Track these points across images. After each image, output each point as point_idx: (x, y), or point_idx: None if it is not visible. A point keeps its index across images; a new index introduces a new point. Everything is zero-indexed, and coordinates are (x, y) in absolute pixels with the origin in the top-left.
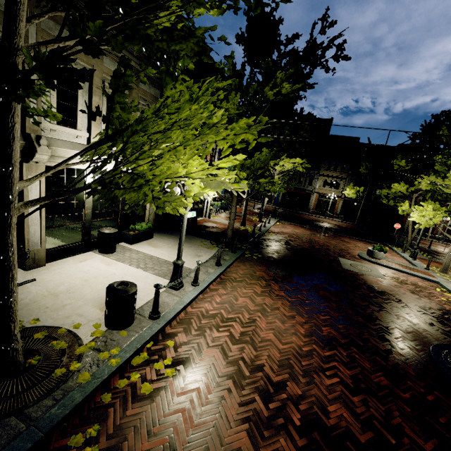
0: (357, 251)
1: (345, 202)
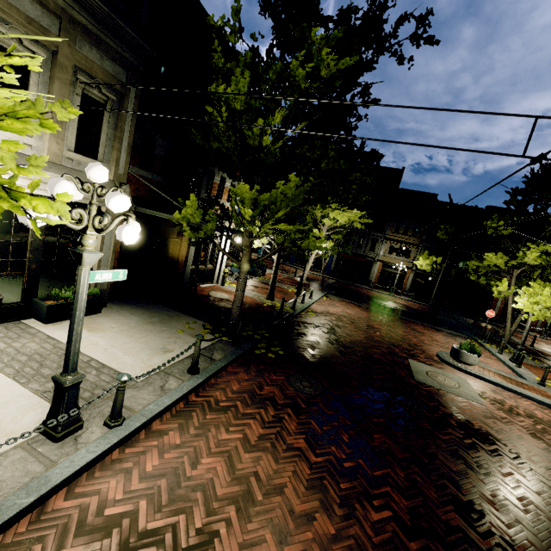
0: (435, 349)
1: (417, 276)
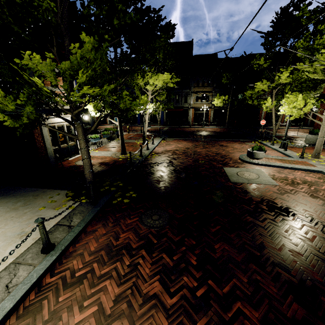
0: (237, 154)
1: (215, 111)
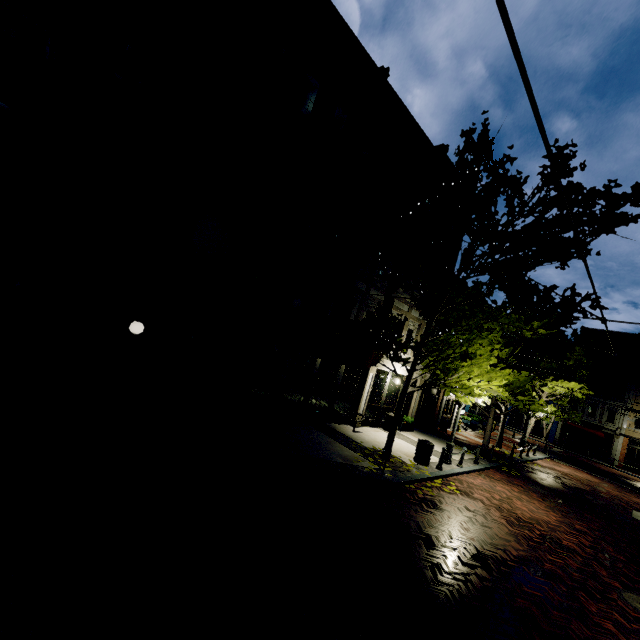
0: None
1: None
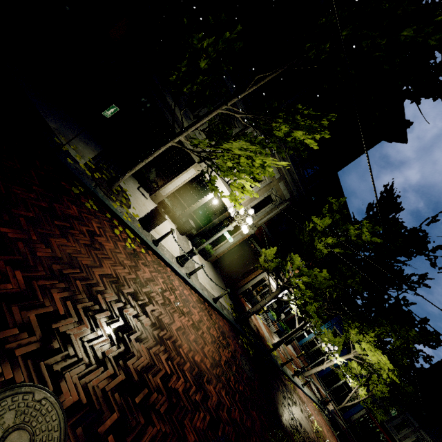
0: None
1: None
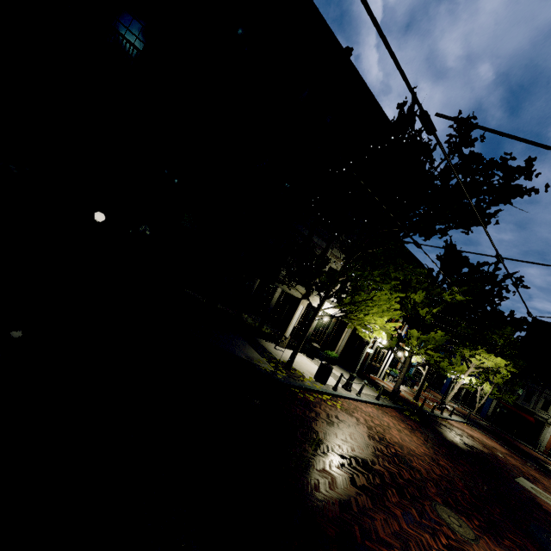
0: None
1: None
